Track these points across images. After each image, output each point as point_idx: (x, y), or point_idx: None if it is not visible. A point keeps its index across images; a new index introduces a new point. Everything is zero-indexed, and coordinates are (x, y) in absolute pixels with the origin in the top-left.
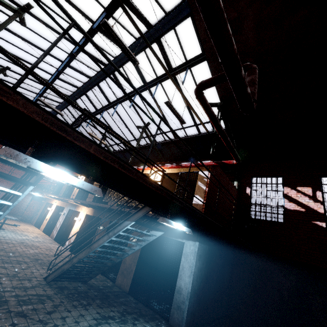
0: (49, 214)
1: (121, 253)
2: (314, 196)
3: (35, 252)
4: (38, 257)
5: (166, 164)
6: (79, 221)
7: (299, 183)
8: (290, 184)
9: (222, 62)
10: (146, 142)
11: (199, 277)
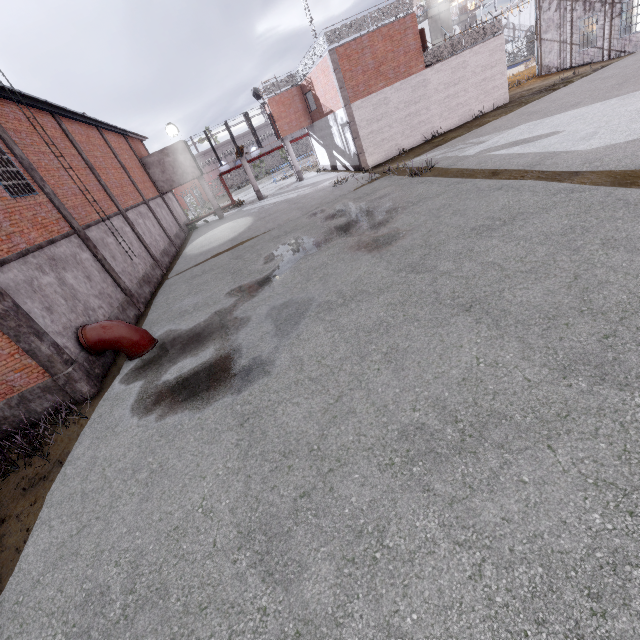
0: None
1: None
2: None
3: None
4: None
5: None
6: None
7: None
8: None
9: None
10: None
11: None
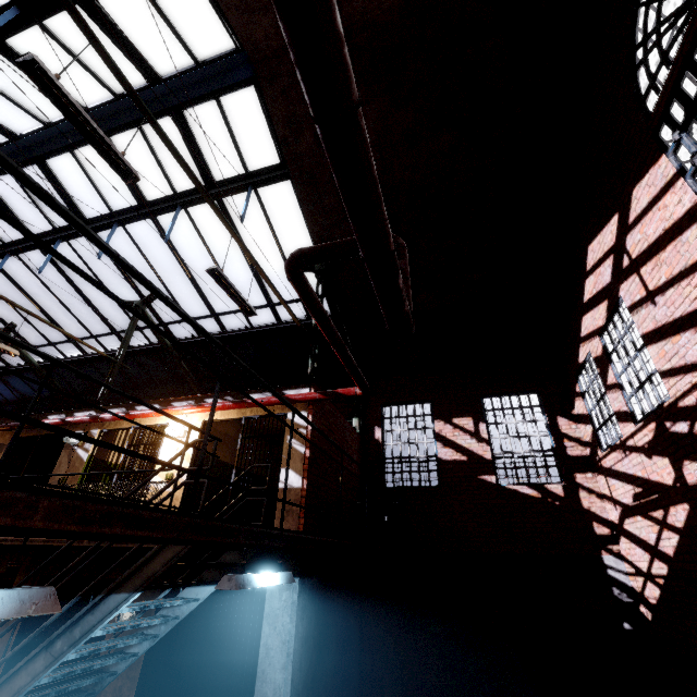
0: None
1: (93, 682)
2: (478, 432)
3: None
4: None
5: (207, 400)
6: None
7: (455, 412)
8: (443, 415)
9: (368, 260)
10: (148, 340)
11: (305, 658)
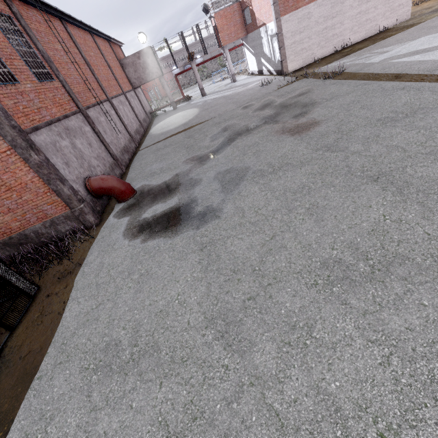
0: None
1: None
2: None
3: None
4: None
5: None
6: None
7: None
8: None
9: None
10: None
11: None
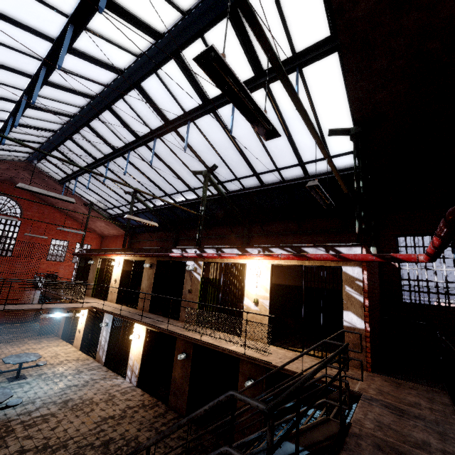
0: (81, 322)
1: None
2: None
3: (94, 421)
4: (105, 436)
5: (271, 249)
6: (138, 339)
7: None
8: None
9: None
10: (210, 192)
11: None
